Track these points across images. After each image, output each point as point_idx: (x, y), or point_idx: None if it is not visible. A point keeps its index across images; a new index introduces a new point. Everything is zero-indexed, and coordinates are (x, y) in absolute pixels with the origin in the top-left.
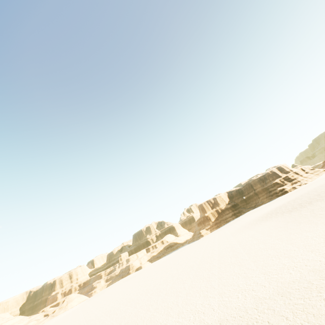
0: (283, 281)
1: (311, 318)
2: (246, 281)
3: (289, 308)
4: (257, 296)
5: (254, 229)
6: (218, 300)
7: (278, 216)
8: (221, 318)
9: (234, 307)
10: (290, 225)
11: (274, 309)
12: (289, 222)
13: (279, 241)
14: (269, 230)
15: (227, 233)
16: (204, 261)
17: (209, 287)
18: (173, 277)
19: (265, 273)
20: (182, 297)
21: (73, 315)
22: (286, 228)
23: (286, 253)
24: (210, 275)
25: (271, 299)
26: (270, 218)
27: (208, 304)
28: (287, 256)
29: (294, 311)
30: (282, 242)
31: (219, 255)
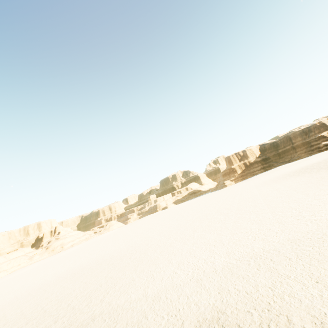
0: (296, 231)
1: (314, 262)
2: (259, 227)
3: (295, 252)
4: (266, 239)
5: (281, 183)
6: (229, 238)
7: (313, 172)
8: (229, 251)
9: (242, 245)
10: (323, 181)
11: (280, 251)
12: (323, 179)
13: (304, 196)
14: (297, 185)
15: (251, 185)
16: (223, 207)
17: (223, 228)
18: (193, 217)
19: (281, 222)
20: (198, 233)
21: (114, 235)
22: (318, 184)
23: (309, 207)
24: (227, 219)
25: (280, 243)
26: (303, 174)
27: (219, 240)
28: (309, 210)
29: (299, 255)
30: (308, 197)
31: (239, 203)
